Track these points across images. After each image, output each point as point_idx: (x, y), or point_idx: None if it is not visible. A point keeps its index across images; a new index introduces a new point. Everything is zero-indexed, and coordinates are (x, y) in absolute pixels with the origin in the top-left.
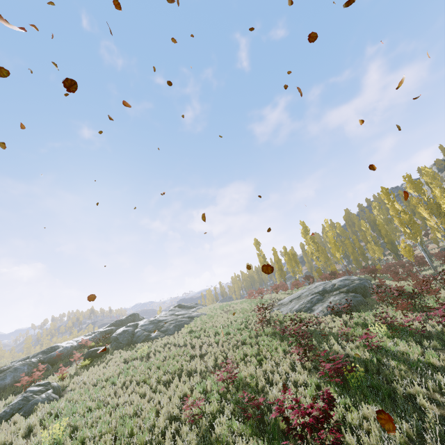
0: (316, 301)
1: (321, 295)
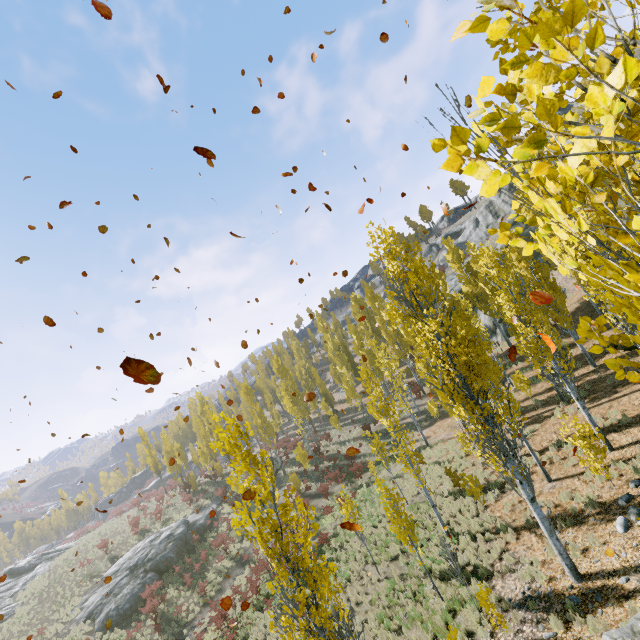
0: (116, 590)
1: (130, 574)
